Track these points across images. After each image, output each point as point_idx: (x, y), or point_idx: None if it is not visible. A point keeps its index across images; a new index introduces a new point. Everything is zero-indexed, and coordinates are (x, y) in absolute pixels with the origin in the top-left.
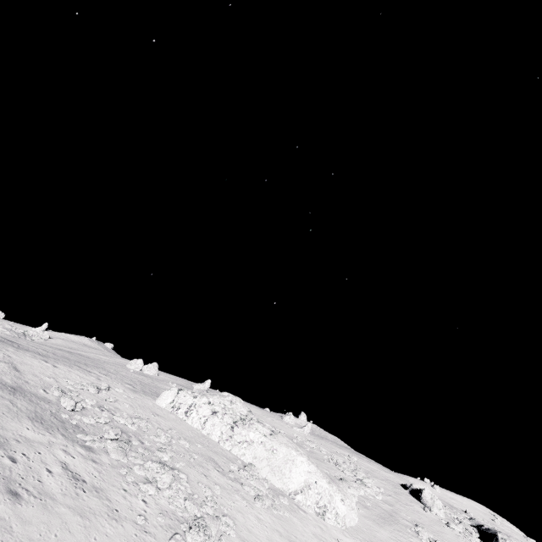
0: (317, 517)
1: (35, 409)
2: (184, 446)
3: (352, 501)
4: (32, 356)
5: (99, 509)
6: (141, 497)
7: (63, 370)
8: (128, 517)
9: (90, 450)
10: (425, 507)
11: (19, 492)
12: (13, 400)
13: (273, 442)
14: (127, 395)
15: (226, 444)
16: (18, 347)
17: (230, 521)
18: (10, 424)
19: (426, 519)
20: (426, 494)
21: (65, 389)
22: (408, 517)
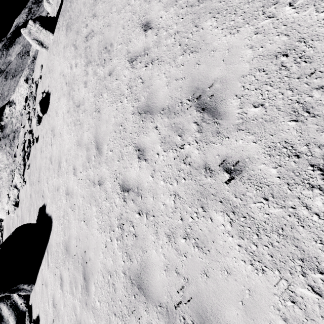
0: None
1: None
2: None
3: None
4: None
5: None
6: None
7: None
8: None
9: None
10: None
11: None
12: None
13: None
14: None
15: None
16: None
17: None
18: None
19: None
20: None
21: None
22: None
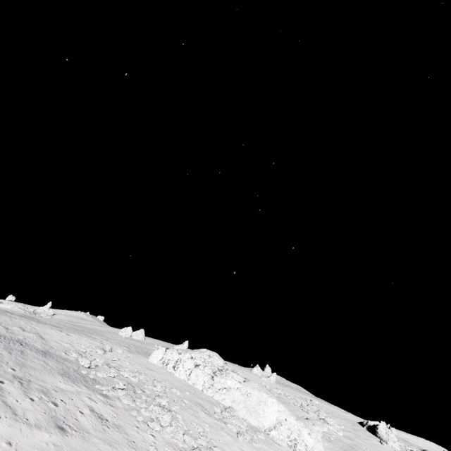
0: (289, 449)
1: (62, 367)
2: (176, 394)
3: (318, 435)
4: (50, 328)
5: (121, 440)
6: (150, 432)
7: (75, 337)
8: (143, 446)
9: (107, 397)
10: (381, 441)
11: (64, 427)
12: (45, 361)
13: (247, 387)
14: (126, 355)
15: (209, 391)
16: (38, 321)
17: (220, 450)
18: (48, 378)
19: (383, 450)
20: (381, 429)
21: (80, 351)
22: (367, 449)
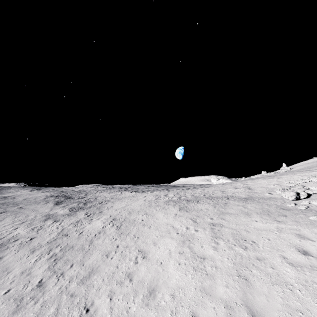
0: None
1: (262, 206)
2: None
3: None
4: (262, 179)
5: None
6: None
7: (286, 177)
8: None
9: None
10: None
11: (250, 280)
12: (244, 205)
13: None
14: None
15: None
16: (255, 179)
17: None
18: (241, 220)
19: None
20: None
21: (285, 187)
22: None
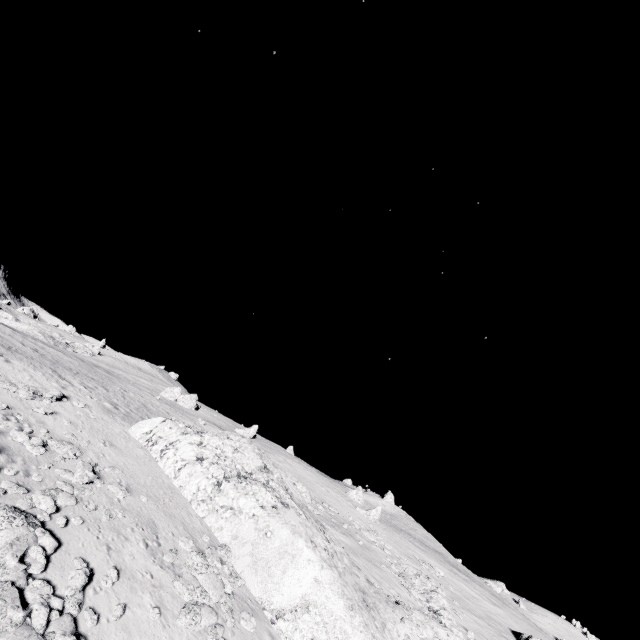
0: None
1: None
2: (113, 495)
3: None
4: None
5: None
6: None
7: (15, 367)
8: None
9: None
10: None
11: None
12: None
13: (271, 519)
14: (86, 413)
15: (200, 506)
16: None
17: None
18: None
19: None
20: None
21: None
22: None
